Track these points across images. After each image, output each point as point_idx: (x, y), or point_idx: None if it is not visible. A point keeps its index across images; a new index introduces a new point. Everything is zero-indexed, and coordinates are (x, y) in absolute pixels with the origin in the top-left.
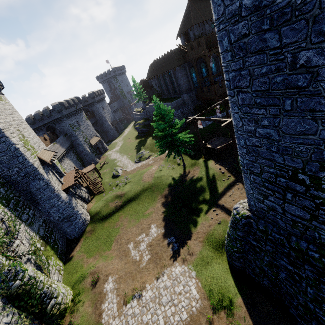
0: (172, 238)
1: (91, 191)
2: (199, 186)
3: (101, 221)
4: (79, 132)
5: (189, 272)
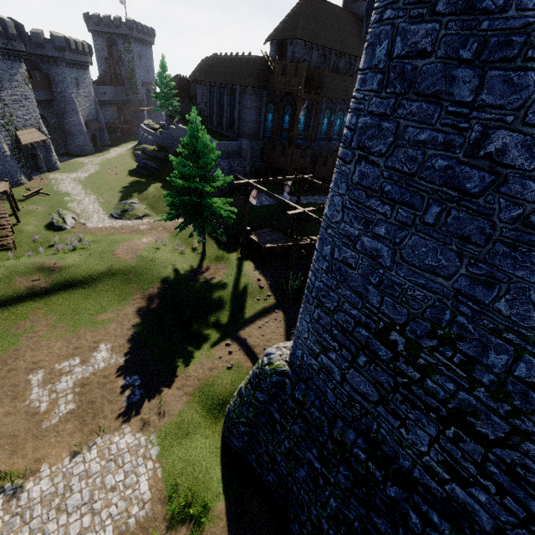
0: (135, 378)
1: None
2: (217, 297)
3: None
4: None
5: (146, 448)
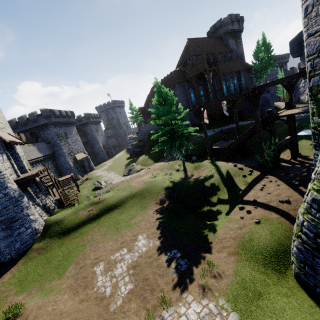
0: (174, 252)
1: (61, 203)
2: (209, 185)
3: (61, 235)
4: (65, 144)
5: (221, 316)
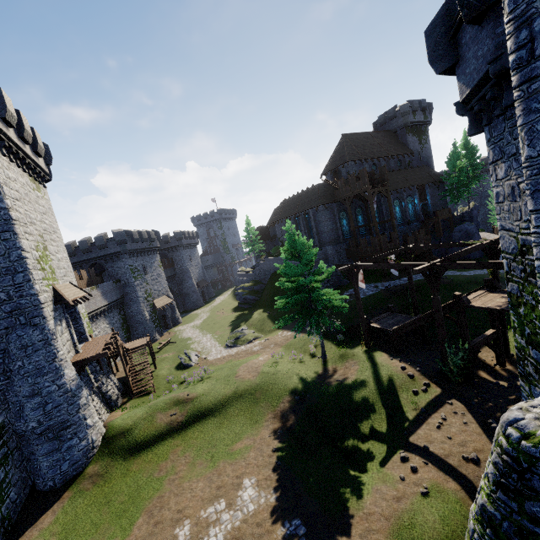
0: (296, 523)
1: (127, 388)
2: (360, 399)
3: (128, 454)
4: (142, 282)
5: None
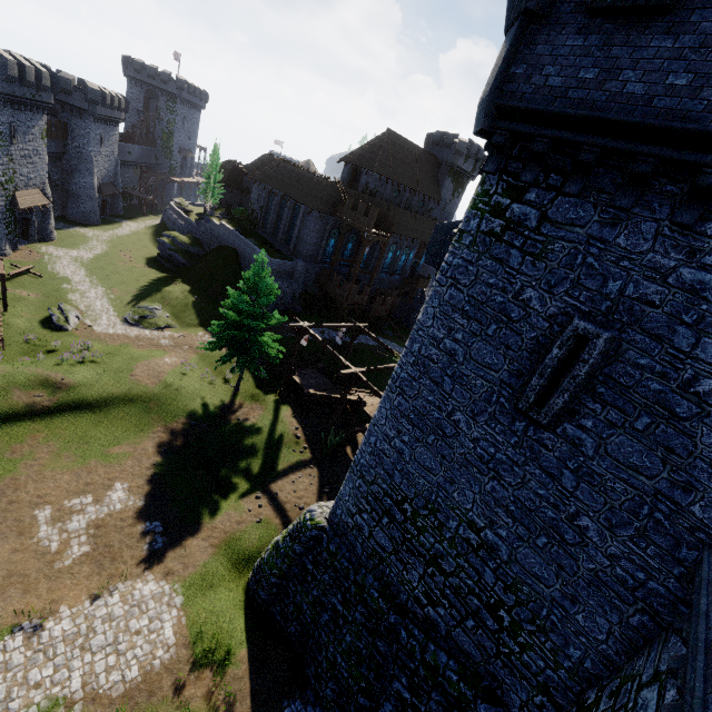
0: (157, 524)
1: None
2: (249, 443)
3: None
4: (2, 155)
5: (171, 596)
